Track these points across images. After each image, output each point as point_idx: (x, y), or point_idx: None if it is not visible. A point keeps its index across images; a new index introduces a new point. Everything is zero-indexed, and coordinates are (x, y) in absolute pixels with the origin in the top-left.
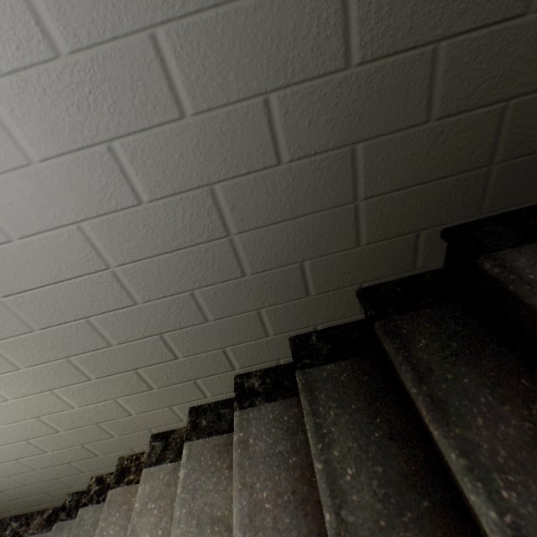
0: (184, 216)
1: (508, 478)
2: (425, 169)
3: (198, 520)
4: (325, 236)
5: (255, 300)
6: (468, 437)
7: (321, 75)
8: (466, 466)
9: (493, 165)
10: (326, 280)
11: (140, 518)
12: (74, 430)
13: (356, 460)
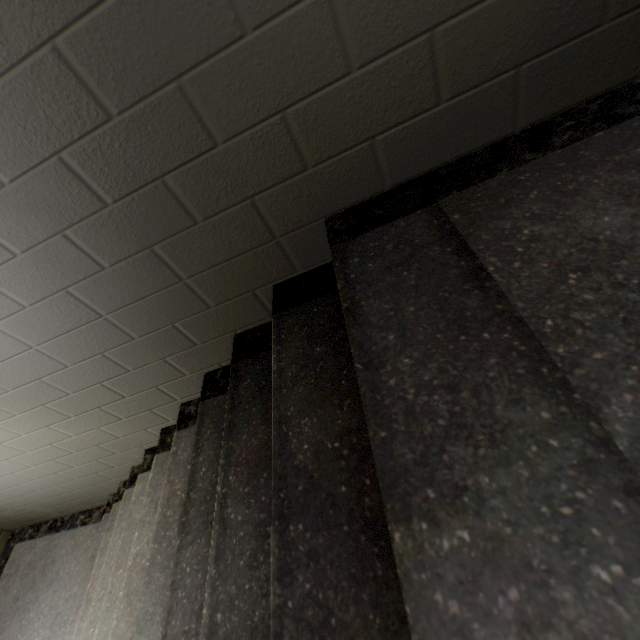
0: (61, 310)
1: (237, 469)
2: (223, 251)
3: (156, 504)
4: (177, 305)
5: (156, 353)
6: (234, 447)
7: (92, 214)
8: (223, 464)
9: (279, 238)
10: (203, 333)
11: (135, 506)
12: (84, 451)
13: (210, 462)
